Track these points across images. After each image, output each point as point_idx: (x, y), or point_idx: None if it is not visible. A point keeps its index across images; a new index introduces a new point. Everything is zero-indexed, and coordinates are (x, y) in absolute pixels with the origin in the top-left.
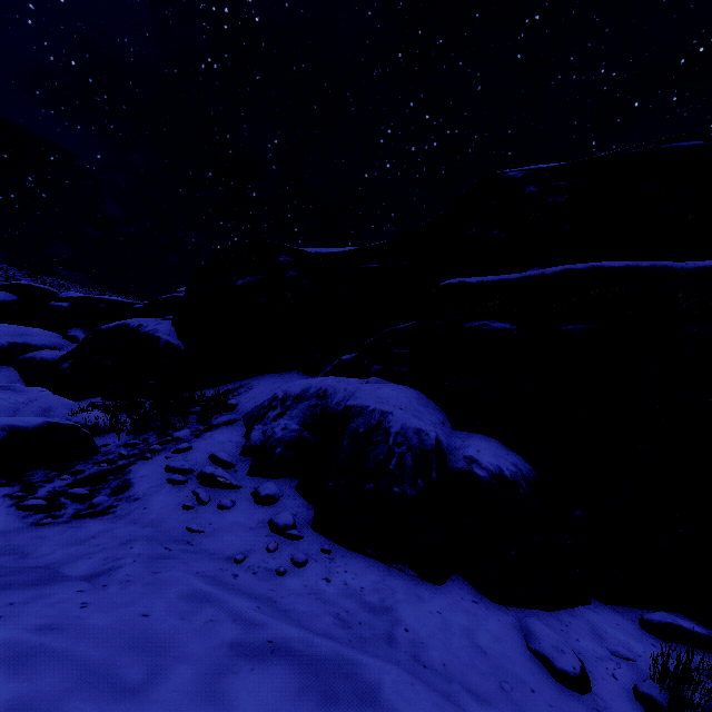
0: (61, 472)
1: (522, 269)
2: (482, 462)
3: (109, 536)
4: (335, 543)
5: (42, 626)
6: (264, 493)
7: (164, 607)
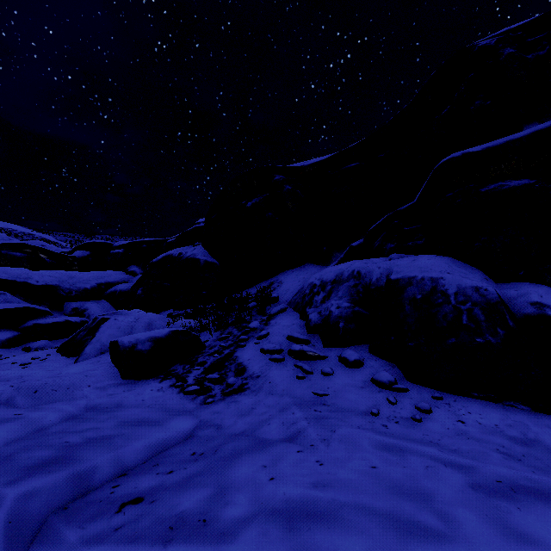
0: (192, 364)
1: (517, 129)
2: (550, 305)
3: (263, 406)
4: (438, 391)
5: (314, 484)
6: (352, 359)
7: (378, 459)
